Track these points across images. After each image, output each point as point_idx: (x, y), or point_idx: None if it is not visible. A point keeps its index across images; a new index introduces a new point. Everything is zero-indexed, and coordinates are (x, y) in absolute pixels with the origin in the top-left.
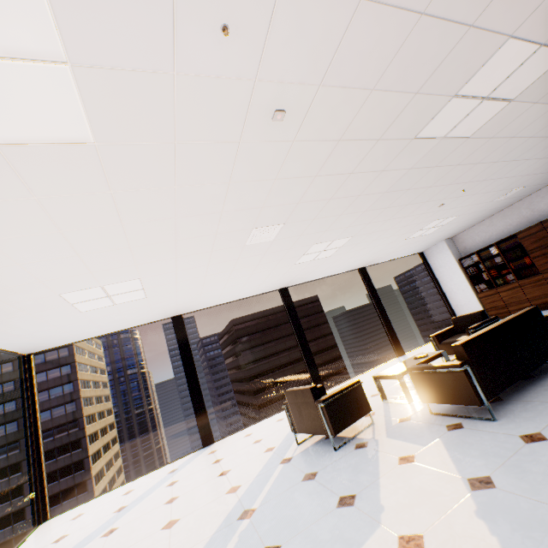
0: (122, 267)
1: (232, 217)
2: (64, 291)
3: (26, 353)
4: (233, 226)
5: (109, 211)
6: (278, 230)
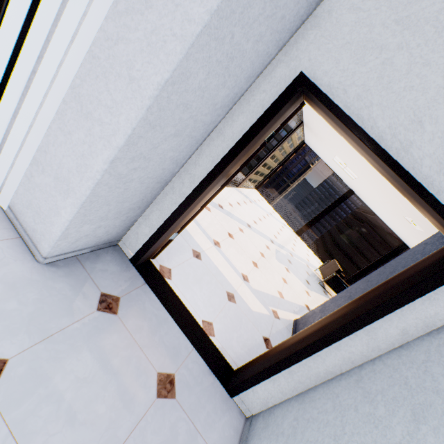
0: (358, 172)
1: (405, 208)
2: (338, 156)
3: (305, 142)
4: (403, 209)
5: (372, 171)
6: (421, 230)
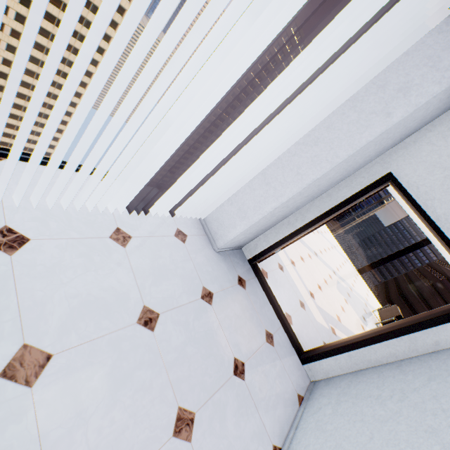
0: None
1: None
2: None
3: None
4: None
5: None
6: None
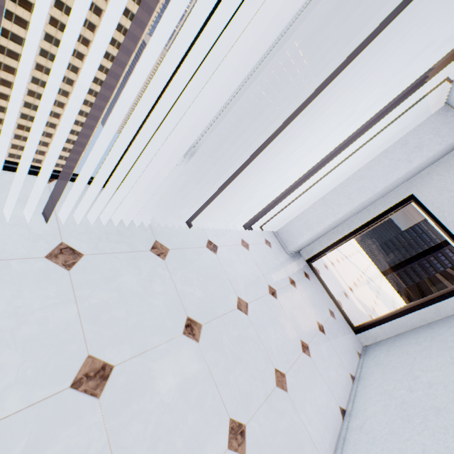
0: None
1: None
2: None
3: None
4: None
5: None
6: None
